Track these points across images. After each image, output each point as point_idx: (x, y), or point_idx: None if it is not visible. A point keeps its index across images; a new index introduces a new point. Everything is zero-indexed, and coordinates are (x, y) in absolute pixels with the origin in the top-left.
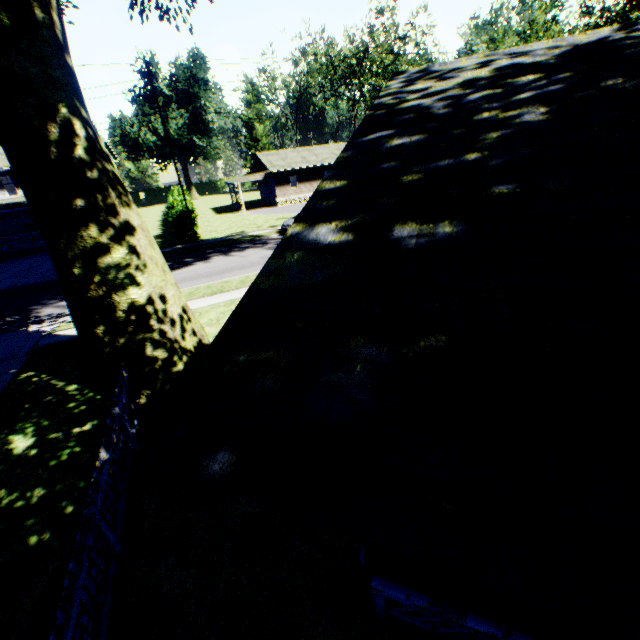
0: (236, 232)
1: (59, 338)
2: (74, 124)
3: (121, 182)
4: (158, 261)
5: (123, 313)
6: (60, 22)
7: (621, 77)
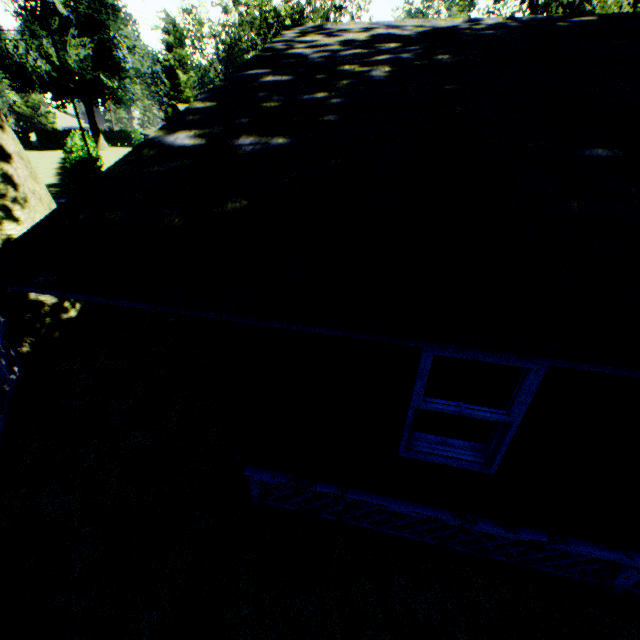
0: None
1: None
2: None
3: None
4: (43, 197)
5: None
6: None
7: (449, 55)
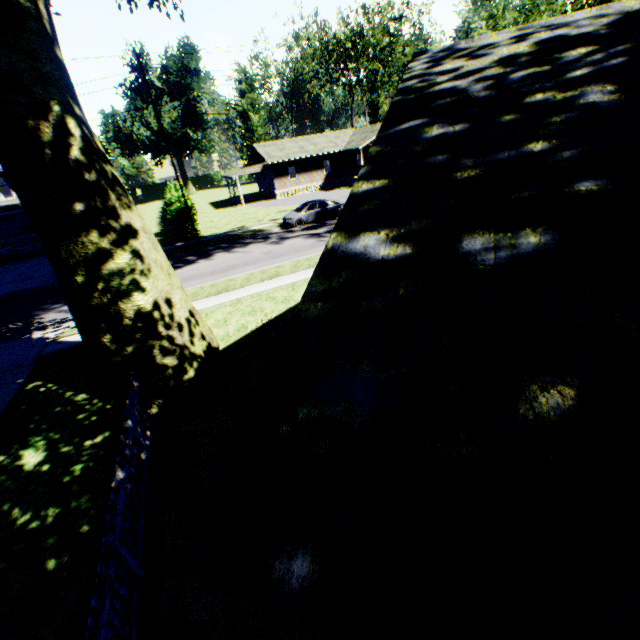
0: (236, 227)
1: (64, 345)
2: (68, 123)
3: (120, 183)
4: (163, 264)
5: (129, 321)
6: (47, 11)
7: None
